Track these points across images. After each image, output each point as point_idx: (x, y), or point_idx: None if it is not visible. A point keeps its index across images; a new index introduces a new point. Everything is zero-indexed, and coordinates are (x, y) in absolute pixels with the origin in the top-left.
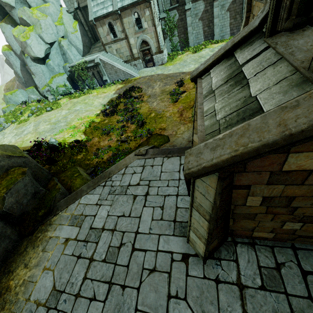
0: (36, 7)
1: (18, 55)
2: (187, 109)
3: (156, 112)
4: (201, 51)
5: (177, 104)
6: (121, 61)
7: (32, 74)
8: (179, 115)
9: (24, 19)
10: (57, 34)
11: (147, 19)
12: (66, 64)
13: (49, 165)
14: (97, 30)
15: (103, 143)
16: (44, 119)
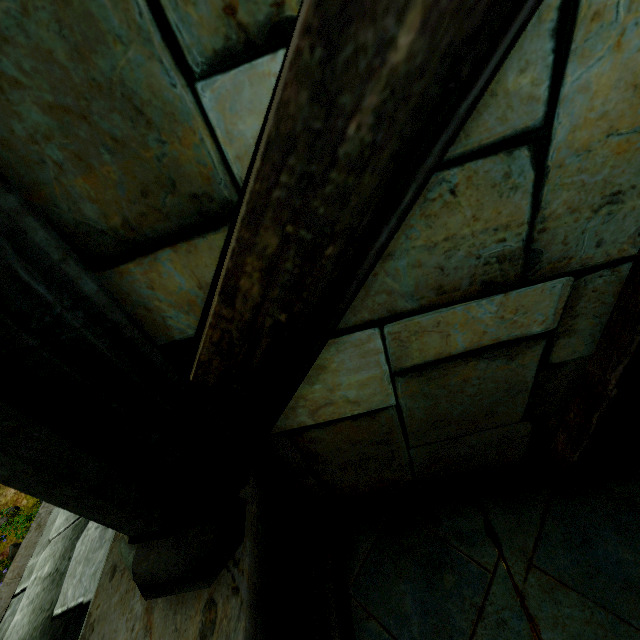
0: None
1: None
2: None
3: None
4: None
5: None
6: None
7: None
8: None
9: None
10: None
11: None
12: None
13: None
14: None
15: (1, 498)
16: None
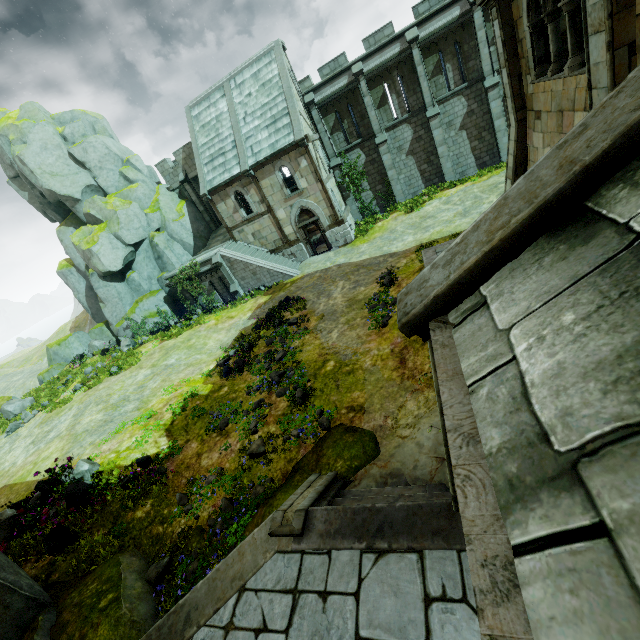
0: (115, 192)
1: (83, 271)
2: (415, 344)
3: (337, 357)
4: (422, 206)
5: (387, 332)
6: (264, 252)
7: (100, 301)
8: (397, 363)
9: (92, 214)
10: (149, 228)
11: (306, 173)
12: (163, 274)
13: (53, 554)
14: (216, 207)
15: (208, 459)
16: (98, 396)
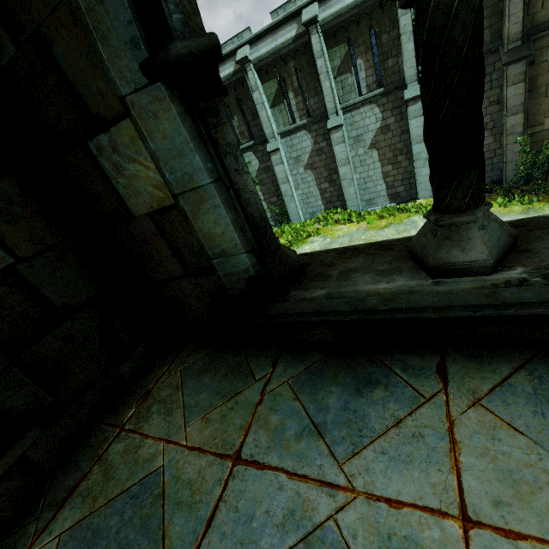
0: None
1: None
2: None
3: None
4: (304, 242)
5: None
6: None
7: None
8: None
9: None
10: None
11: None
12: None
13: None
14: None
15: None
16: None
